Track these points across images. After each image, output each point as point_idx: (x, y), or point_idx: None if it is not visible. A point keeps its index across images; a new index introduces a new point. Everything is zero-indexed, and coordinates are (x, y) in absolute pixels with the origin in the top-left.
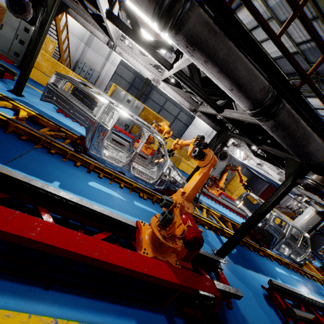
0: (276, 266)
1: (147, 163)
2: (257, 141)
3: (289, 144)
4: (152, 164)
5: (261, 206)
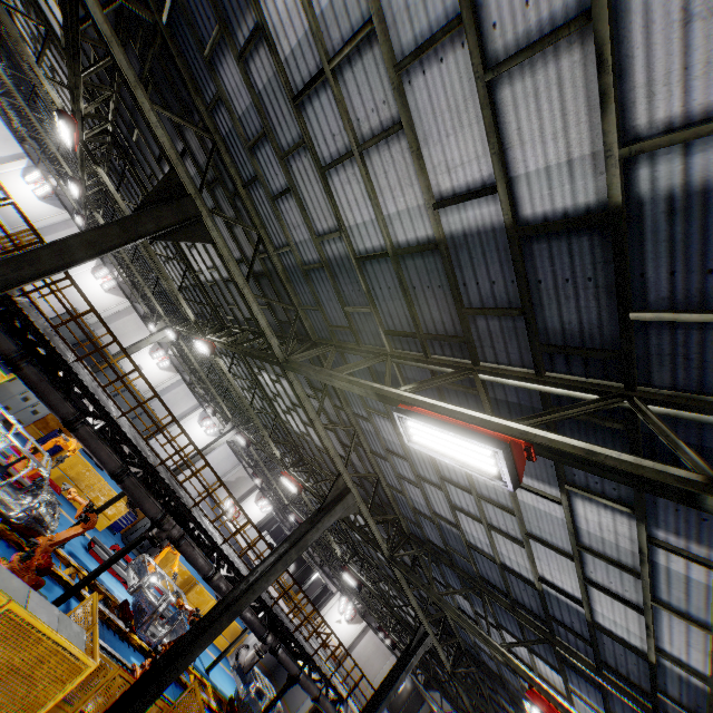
0: (136, 657)
1: (19, 493)
2: (159, 494)
3: (134, 501)
4: (27, 495)
5: (116, 553)
